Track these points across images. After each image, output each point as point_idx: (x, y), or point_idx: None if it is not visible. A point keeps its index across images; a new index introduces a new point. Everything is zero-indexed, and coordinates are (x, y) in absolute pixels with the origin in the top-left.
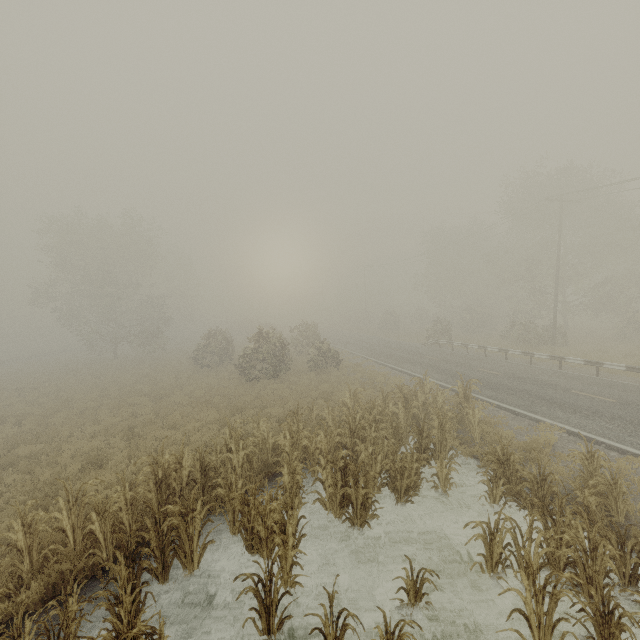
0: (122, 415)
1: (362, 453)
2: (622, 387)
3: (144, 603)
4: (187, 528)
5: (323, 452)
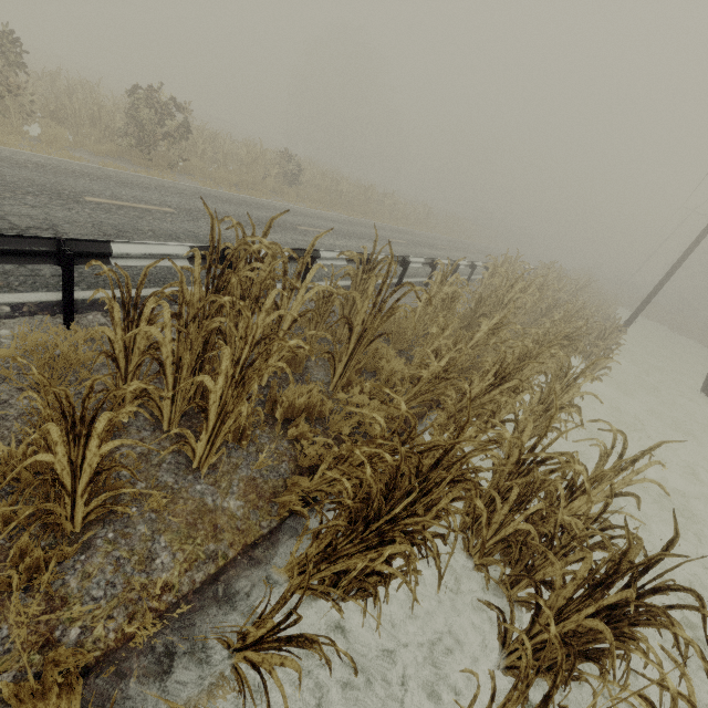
0: None
1: None
2: None
3: None
4: None
5: None
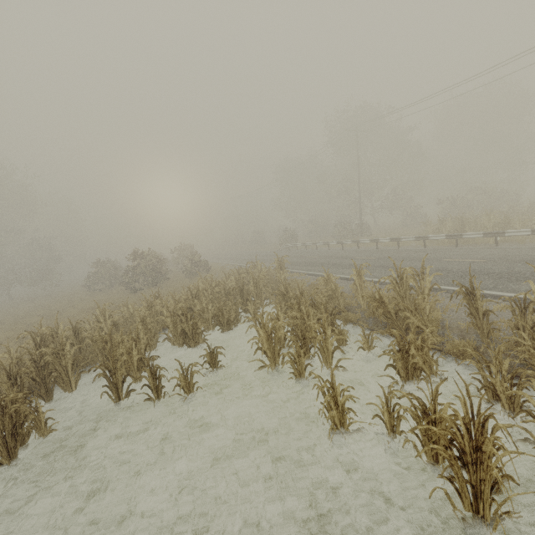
0: (16, 331)
1: (198, 306)
2: (385, 251)
3: (29, 403)
4: (61, 363)
5: (175, 314)
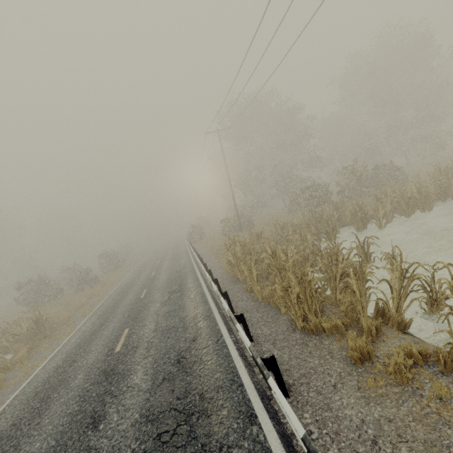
0: None
1: None
2: (180, 278)
3: None
4: None
5: None
